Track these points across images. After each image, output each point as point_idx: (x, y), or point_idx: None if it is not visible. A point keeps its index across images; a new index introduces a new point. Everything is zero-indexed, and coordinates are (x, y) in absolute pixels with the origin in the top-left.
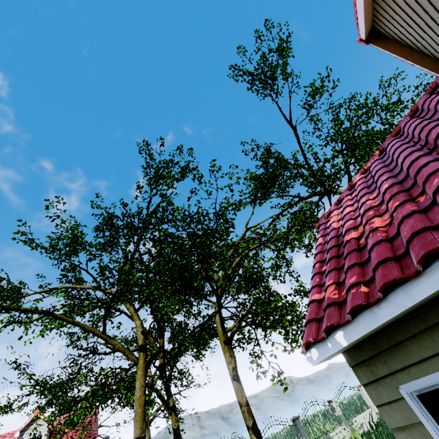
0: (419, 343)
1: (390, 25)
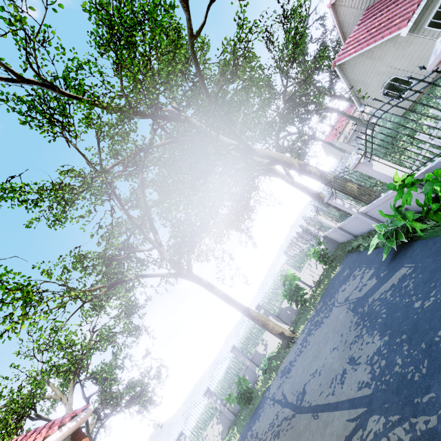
0: (423, 17)
1: None
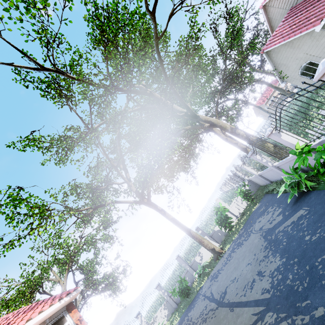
0: None
1: (273, 2)
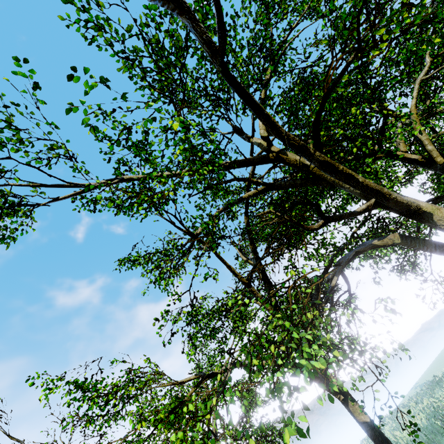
0: None
1: None
